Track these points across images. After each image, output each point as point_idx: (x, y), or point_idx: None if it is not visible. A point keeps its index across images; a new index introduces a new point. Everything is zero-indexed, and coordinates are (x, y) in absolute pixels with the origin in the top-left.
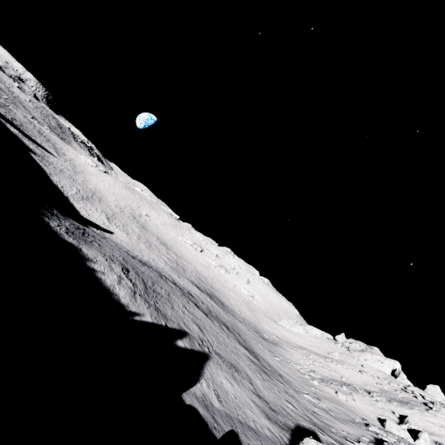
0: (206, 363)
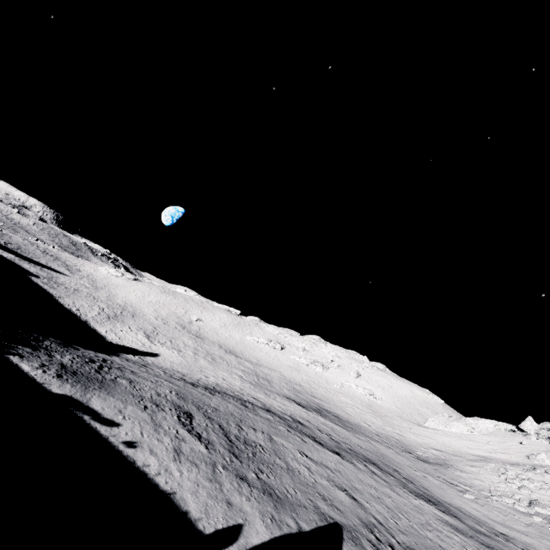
0: None
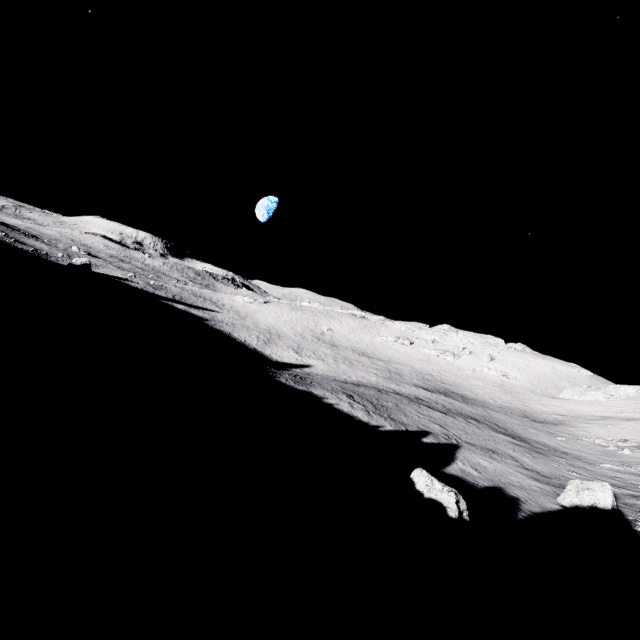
0: (457, 450)
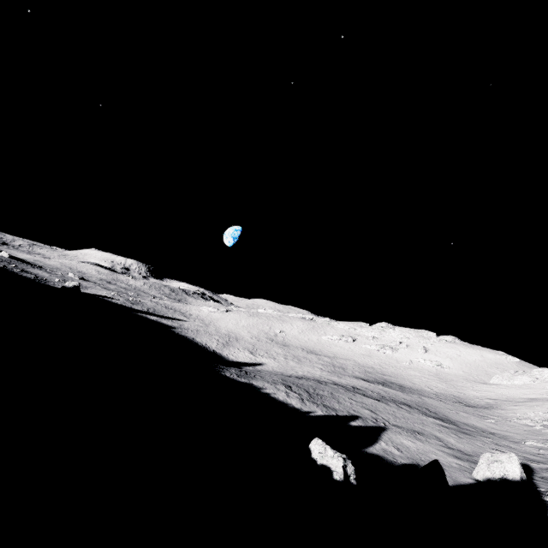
0: (383, 432)
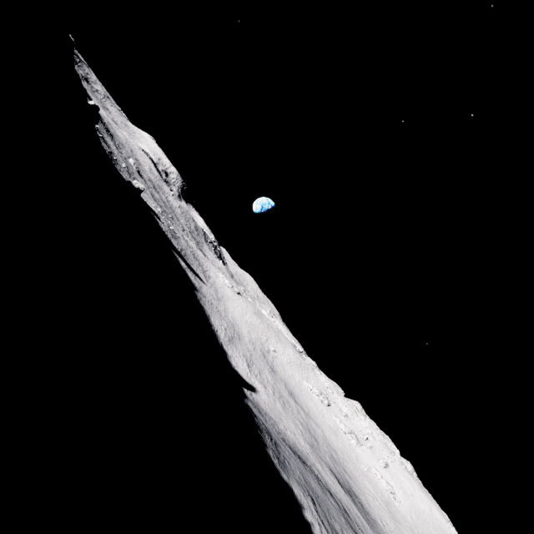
0: None
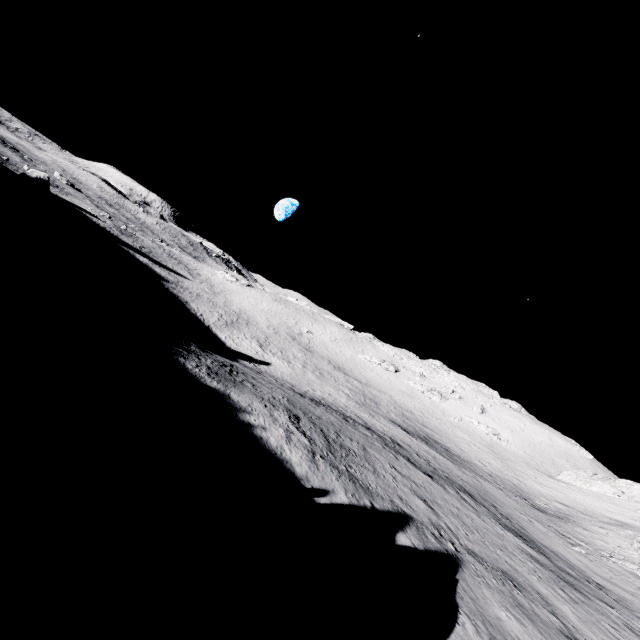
0: (458, 575)
